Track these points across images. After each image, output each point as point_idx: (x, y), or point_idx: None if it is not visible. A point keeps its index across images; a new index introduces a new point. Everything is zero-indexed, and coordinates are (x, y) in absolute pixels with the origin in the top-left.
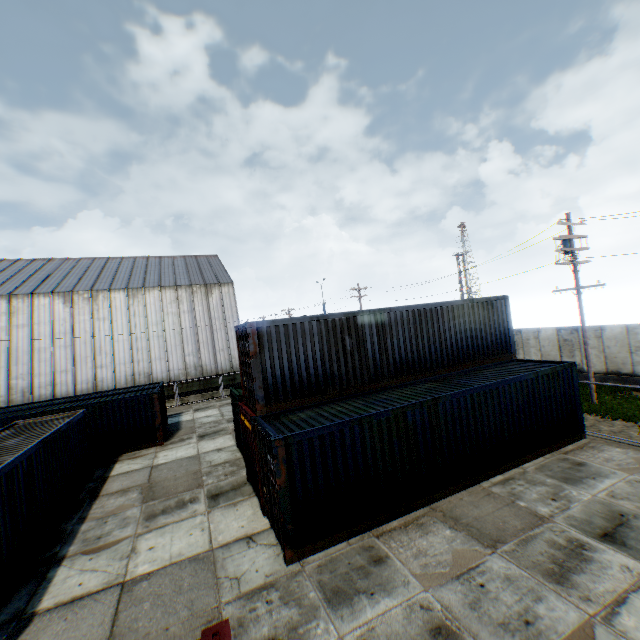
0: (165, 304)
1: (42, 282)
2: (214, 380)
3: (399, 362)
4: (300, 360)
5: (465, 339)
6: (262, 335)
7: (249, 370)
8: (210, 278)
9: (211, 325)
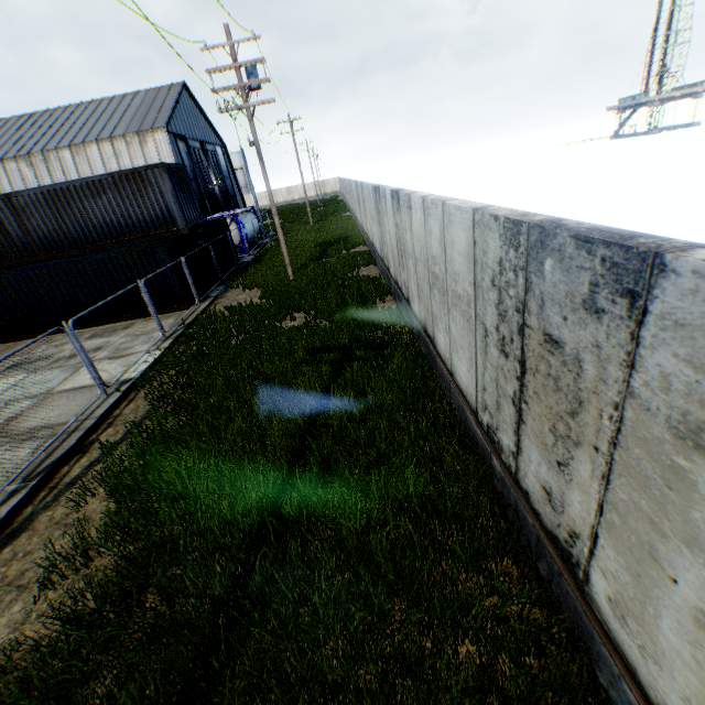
0: (106, 160)
1: (14, 146)
2: None
3: (48, 240)
4: None
5: (116, 216)
6: None
7: None
8: (148, 123)
9: None
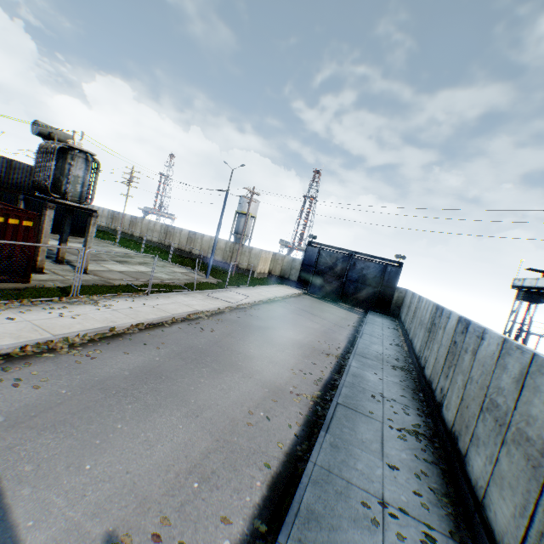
0: None
1: None
2: None
3: (17, 184)
4: None
5: None
6: None
7: None
8: None
9: None
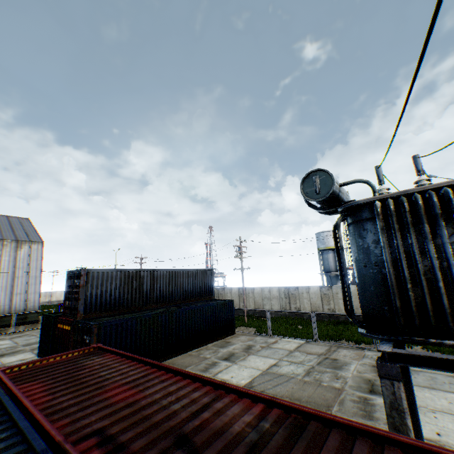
0: None
1: None
2: (6, 319)
3: (159, 296)
4: (108, 291)
5: (192, 287)
6: (89, 276)
7: (75, 295)
8: (23, 236)
9: (15, 273)
